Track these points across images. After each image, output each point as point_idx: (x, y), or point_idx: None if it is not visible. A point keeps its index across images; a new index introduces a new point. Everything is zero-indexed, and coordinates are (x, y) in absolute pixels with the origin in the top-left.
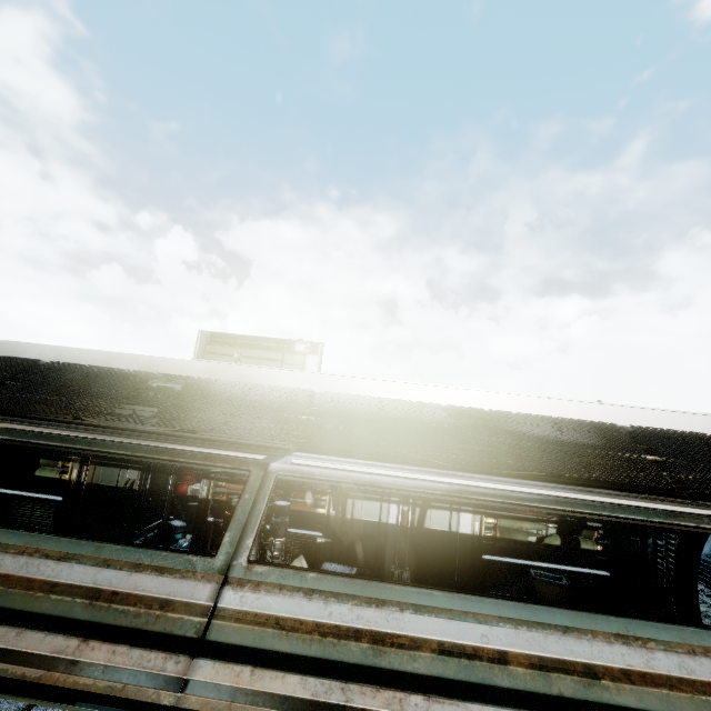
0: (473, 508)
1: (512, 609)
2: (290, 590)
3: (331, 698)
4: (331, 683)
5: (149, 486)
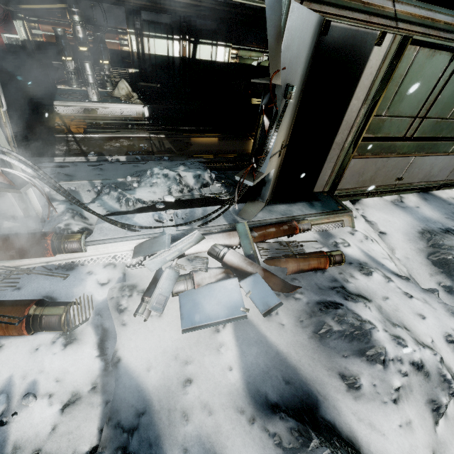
0: (225, 43)
1: None
2: None
3: None
4: None
5: None
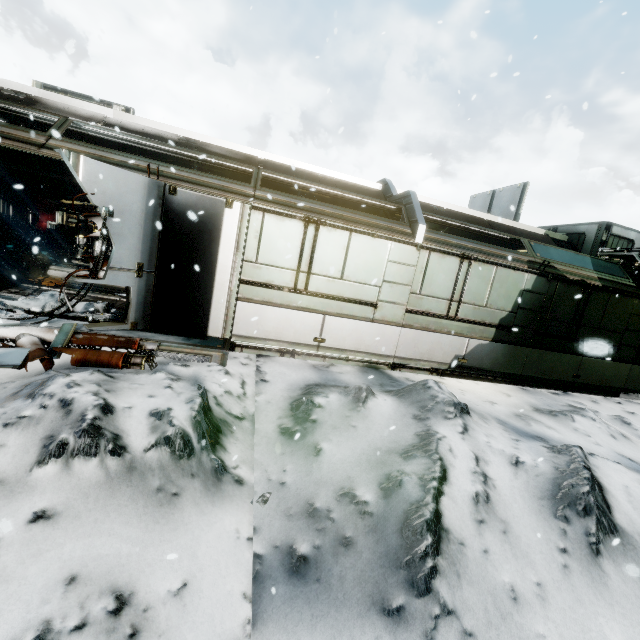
0: None
1: (147, 160)
2: (74, 144)
3: None
4: None
5: (12, 214)
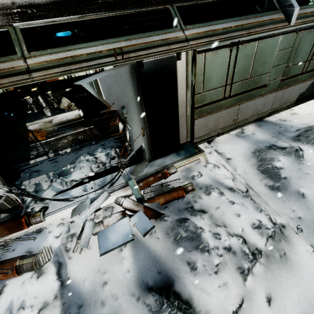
0: None
1: (102, 42)
2: (45, 55)
3: (66, 69)
4: (65, 67)
5: None
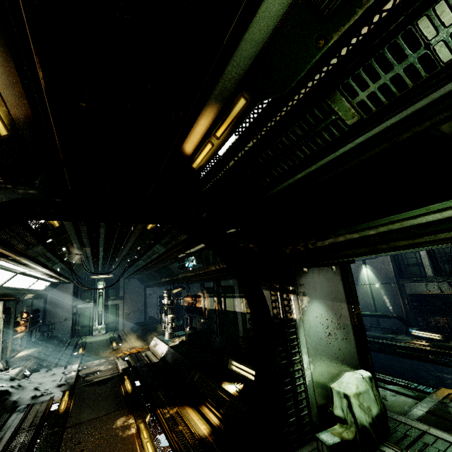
0: (239, 294)
1: None
2: None
3: None
4: None
5: (180, 303)
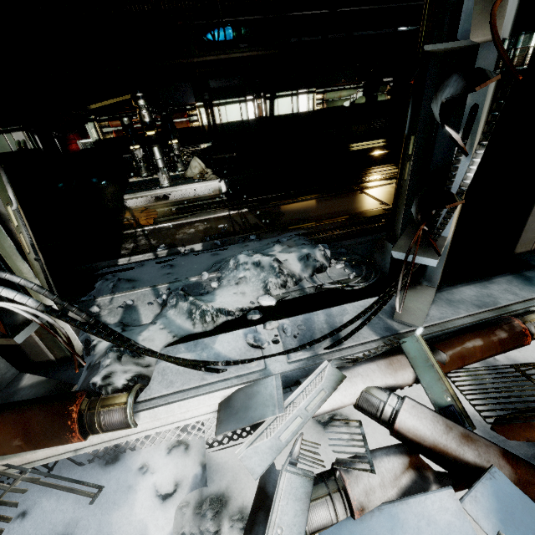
0: (307, 89)
1: None
2: None
3: None
4: None
5: (41, 146)
